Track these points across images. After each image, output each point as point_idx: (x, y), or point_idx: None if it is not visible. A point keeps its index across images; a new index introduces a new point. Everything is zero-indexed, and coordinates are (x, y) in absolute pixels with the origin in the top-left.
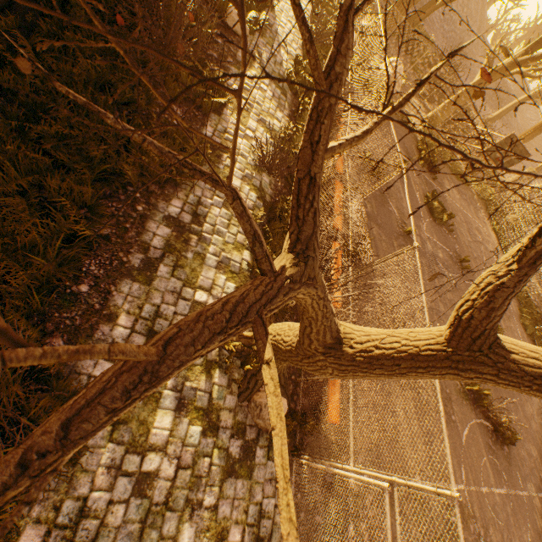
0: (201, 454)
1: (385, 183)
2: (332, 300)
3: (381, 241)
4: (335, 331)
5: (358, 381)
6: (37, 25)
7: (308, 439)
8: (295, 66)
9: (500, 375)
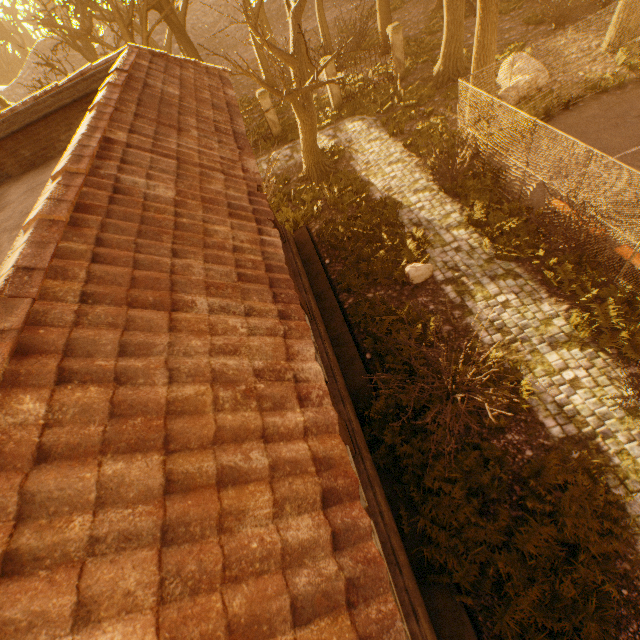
0: None
1: None
2: None
3: None
4: None
5: None
6: (417, 502)
7: None
8: (474, 227)
9: None
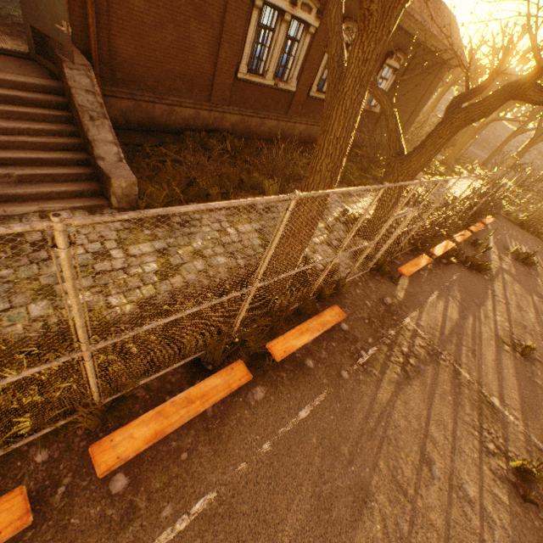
0: (319, 230)
1: (537, 273)
2: (431, 249)
3: (513, 285)
4: (402, 149)
5: (441, 302)
6: None
7: (380, 280)
8: None
9: (454, 114)
